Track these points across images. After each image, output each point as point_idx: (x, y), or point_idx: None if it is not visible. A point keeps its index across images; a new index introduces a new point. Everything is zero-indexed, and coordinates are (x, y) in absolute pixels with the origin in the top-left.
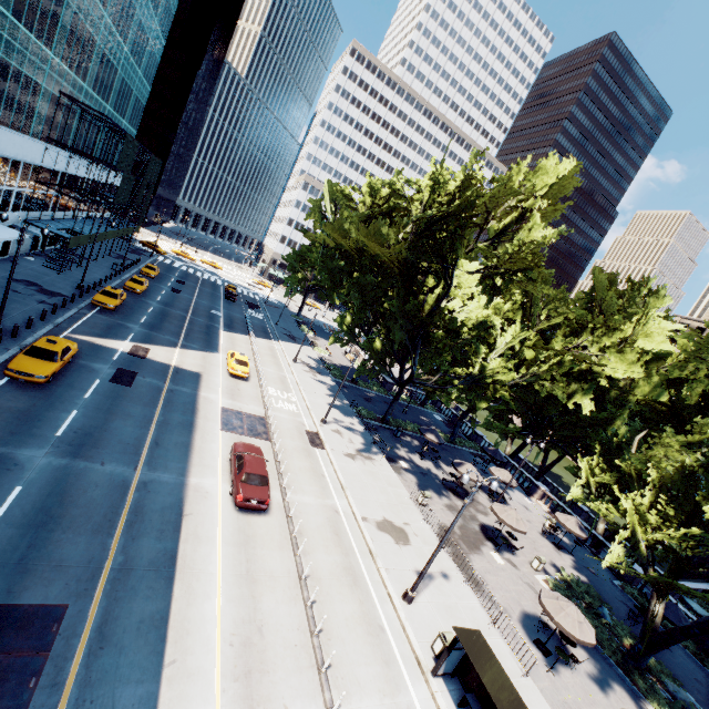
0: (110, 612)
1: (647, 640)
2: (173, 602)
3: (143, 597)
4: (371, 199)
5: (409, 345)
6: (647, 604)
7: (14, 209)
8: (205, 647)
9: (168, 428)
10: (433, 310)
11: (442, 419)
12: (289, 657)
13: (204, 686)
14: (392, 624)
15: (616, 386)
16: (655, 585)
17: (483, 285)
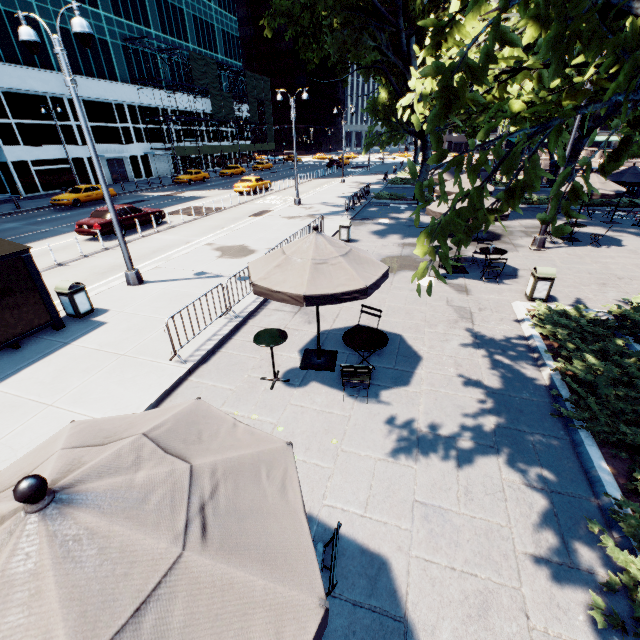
0: None
1: None
2: None
3: None
4: None
5: (396, 61)
6: None
7: (140, 142)
8: None
9: None
10: None
11: None
12: None
13: None
14: None
15: None
16: None
17: None
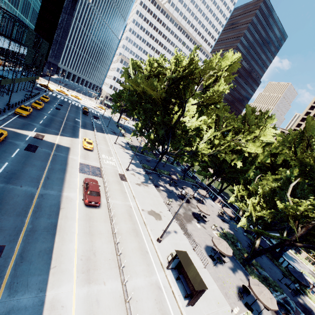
0: (25, 248)
1: (252, 254)
2: (55, 243)
3: (41, 242)
4: (149, 68)
5: (166, 137)
6: None
7: None
8: (69, 261)
9: (53, 171)
10: (176, 121)
11: (180, 170)
12: (107, 264)
13: (68, 275)
14: (152, 250)
15: (251, 156)
16: (257, 233)
17: (197, 110)
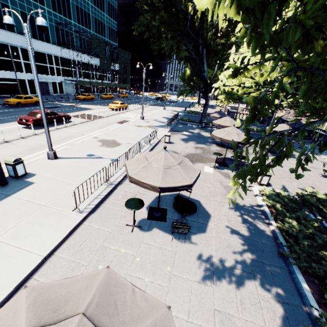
0: None
1: None
2: None
3: None
4: None
5: (196, 58)
6: None
7: (58, 75)
8: None
9: None
10: (200, 17)
11: None
12: None
13: None
14: None
15: None
16: None
17: None
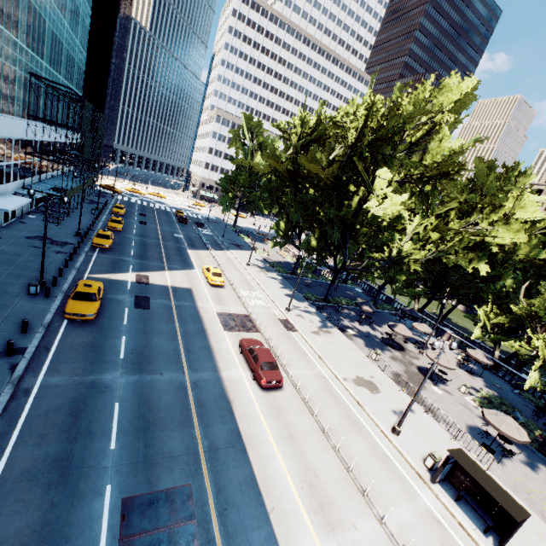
0: (218, 482)
1: None
2: (253, 466)
3: (233, 467)
4: (300, 130)
5: (340, 241)
6: (540, 403)
7: (14, 179)
8: (287, 494)
9: (190, 336)
10: (358, 212)
11: (361, 291)
12: (340, 489)
13: (299, 521)
14: (392, 452)
15: (503, 250)
16: None
17: (411, 191)
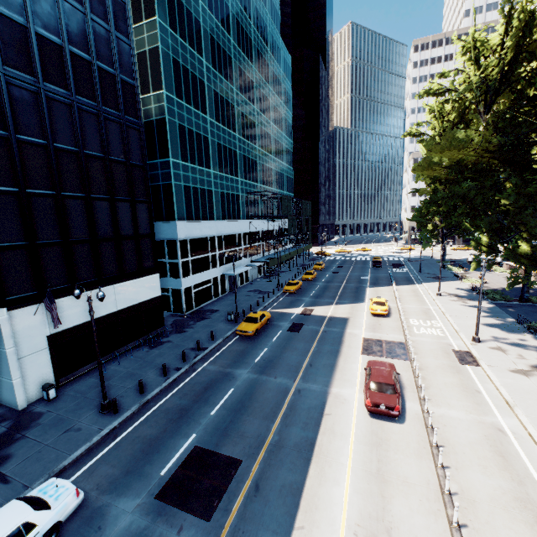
0: (264, 472)
1: None
2: (307, 478)
3: (286, 468)
4: (439, 122)
5: None
6: None
7: (245, 257)
8: (329, 526)
9: (320, 355)
10: None
11: None
12: None
13: None
14: None
15: None
16: None
17: None
